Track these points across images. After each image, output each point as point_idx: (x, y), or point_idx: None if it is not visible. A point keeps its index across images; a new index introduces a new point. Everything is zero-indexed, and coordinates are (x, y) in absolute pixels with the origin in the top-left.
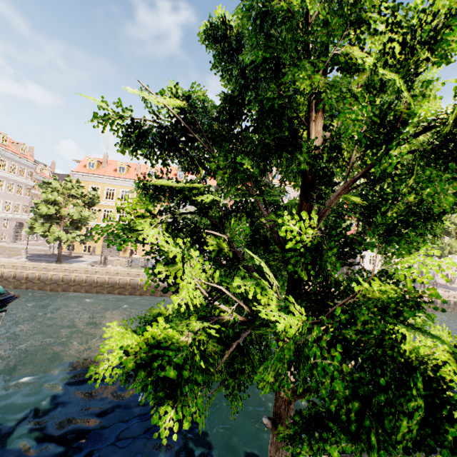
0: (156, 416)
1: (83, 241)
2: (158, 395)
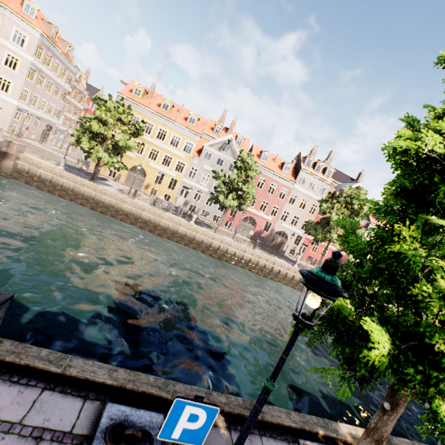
0: (434, 405)
1: (118, 168)
2: (430, 389)
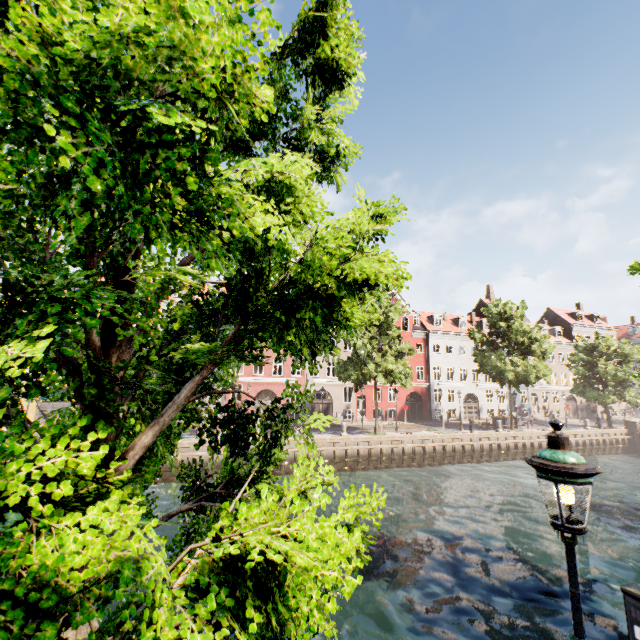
0: None
1: None
2: None
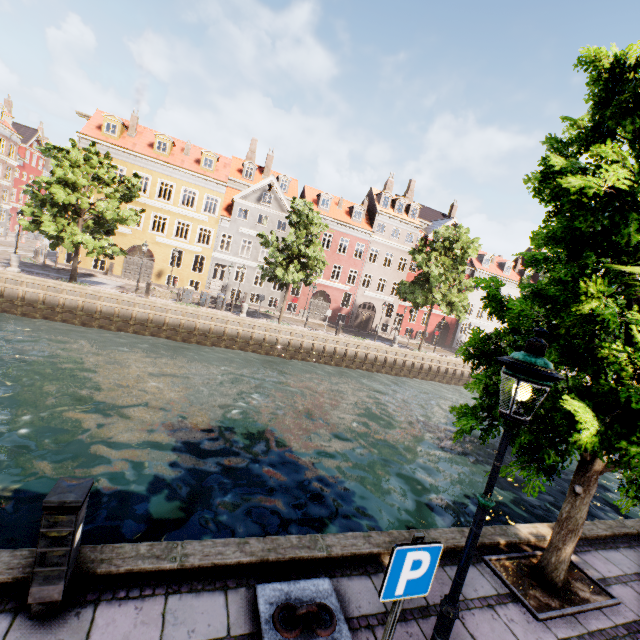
0: None
1: (111, 254)
2: None
